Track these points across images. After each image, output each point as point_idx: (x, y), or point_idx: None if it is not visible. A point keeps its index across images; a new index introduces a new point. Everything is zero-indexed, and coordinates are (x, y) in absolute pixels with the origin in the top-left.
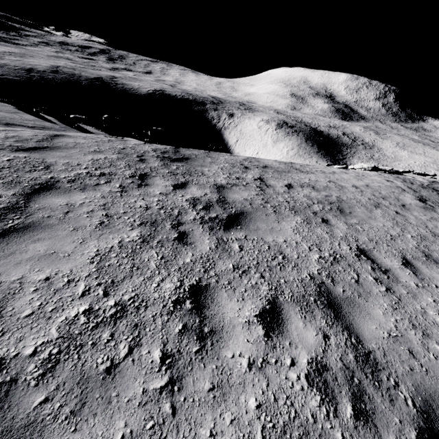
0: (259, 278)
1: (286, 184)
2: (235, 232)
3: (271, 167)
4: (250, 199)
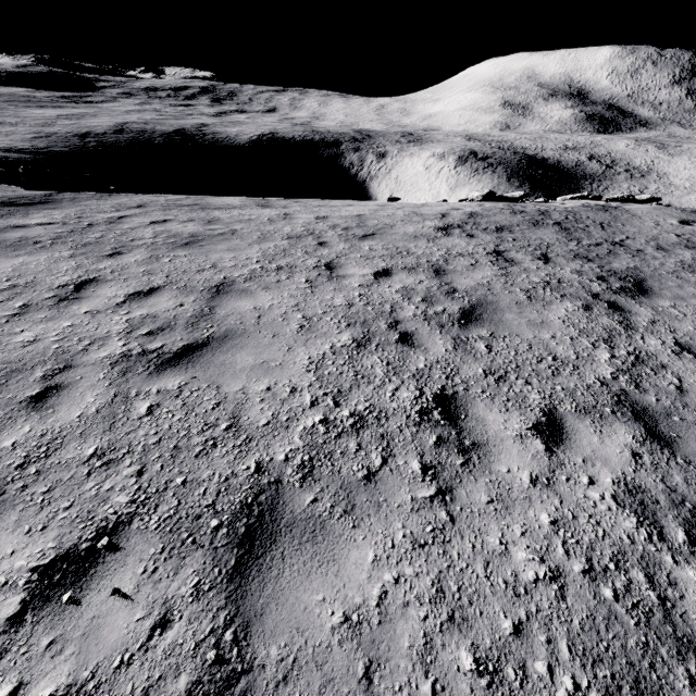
0: None
1: (158, 220)
2: None
3: (208, 204)
4: (32, 237)
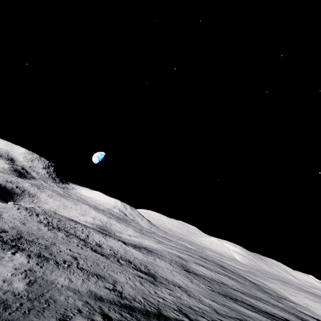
0: None
1: None
2: None
3: None
4: None
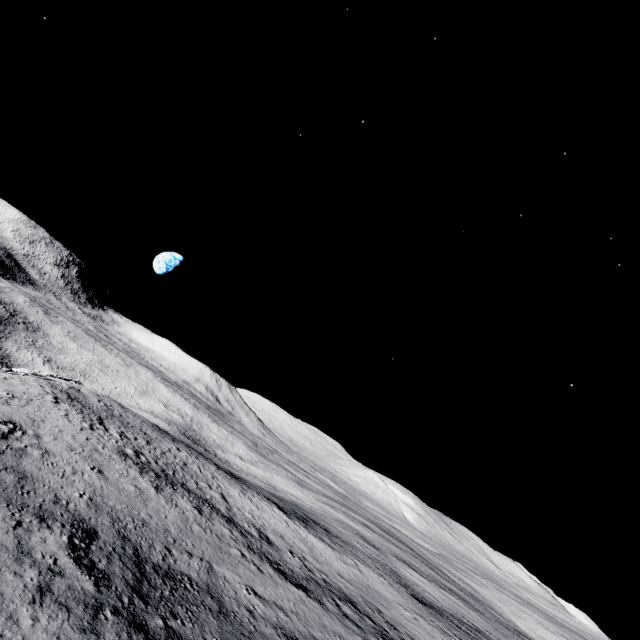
0: None
1: None
2: None
3: None
4: None
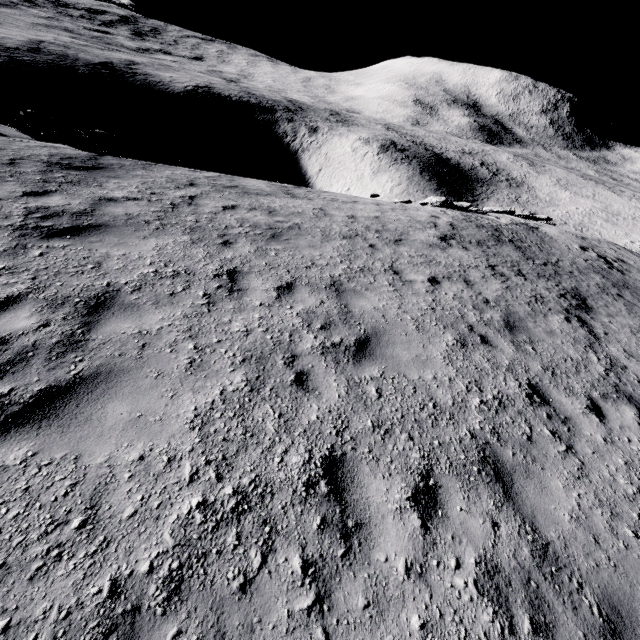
0: (28, 279)
1: (227, 205)
2: (57, 241)
3: (245, 188)
4: (136, 214)
